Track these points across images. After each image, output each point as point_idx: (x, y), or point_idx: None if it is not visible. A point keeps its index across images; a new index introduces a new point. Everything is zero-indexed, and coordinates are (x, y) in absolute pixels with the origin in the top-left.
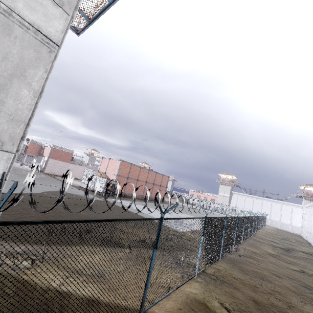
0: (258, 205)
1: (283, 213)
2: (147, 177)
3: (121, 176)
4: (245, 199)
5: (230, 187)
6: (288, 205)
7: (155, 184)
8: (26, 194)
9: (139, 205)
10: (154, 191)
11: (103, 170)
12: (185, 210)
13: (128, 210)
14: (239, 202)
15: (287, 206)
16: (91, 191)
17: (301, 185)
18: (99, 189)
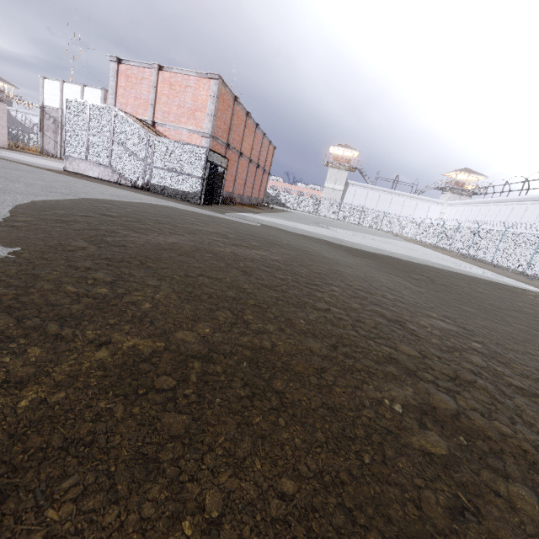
0: (386, 203)
1: (417, 215)
2: (252, 146)
3: (217, 140)
4: (367, 194)
5: (346, 173)
6: (427, 202)
7: (260, 165)
8: (76, 275)
9: (311, 227)
10: (256, 183)
11: (140, 115)
12: (332, 223)
13: (371, 252)
14: (357, 199)
15: (424, 204)
16: (147, 192)
17: (456, 170)
18: (179, 183)
